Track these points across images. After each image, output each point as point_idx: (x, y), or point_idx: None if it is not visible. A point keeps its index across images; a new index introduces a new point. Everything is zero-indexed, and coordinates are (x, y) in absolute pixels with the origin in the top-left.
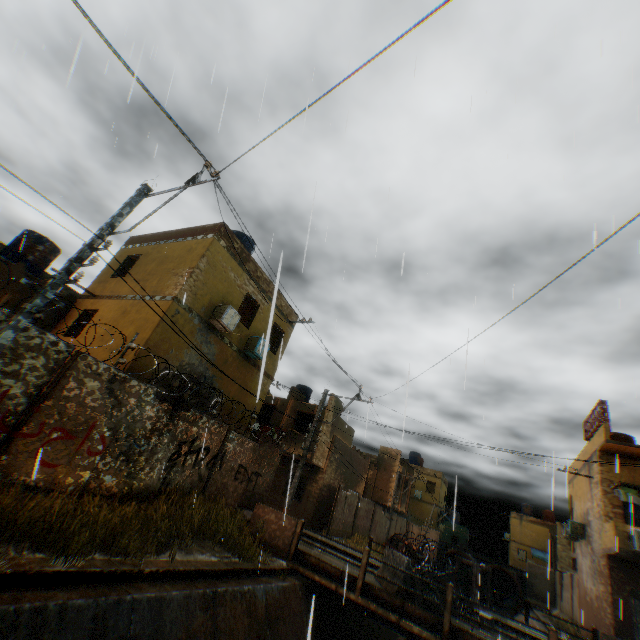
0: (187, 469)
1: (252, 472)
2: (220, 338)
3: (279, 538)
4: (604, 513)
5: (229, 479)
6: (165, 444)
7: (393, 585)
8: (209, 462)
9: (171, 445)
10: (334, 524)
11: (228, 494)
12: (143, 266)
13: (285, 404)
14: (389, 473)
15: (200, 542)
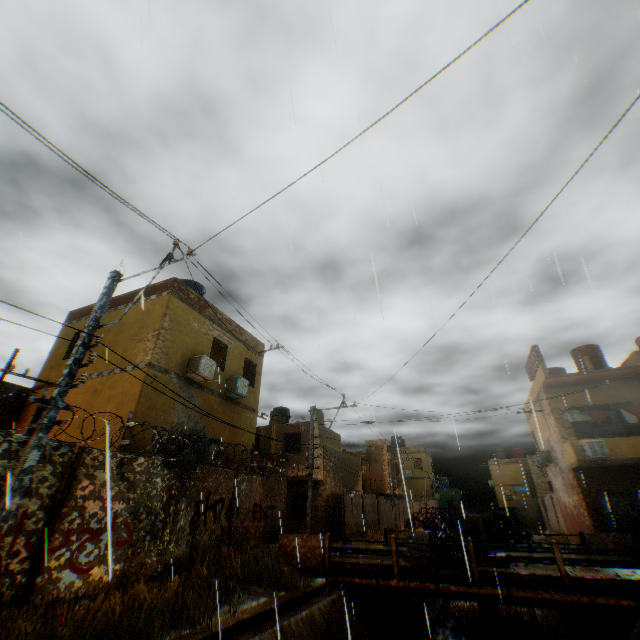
0: (209, 526)
1: (266, 507)
2: (201, 389)
3: (312, 558)
4: (561, 436)
5: (248, 521)
6: (183, 509)
7: (424, 559)
8: (226, 512)
9: (189, 508)
10: (348, 528)
11: (251, 536)
12: None
13: (269, 431)
14: (380, 463)
15: (245, 589)
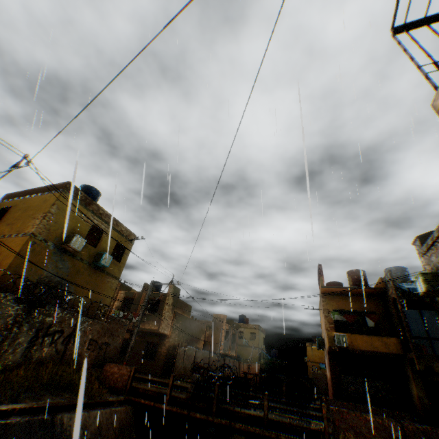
0: (46, 347)
1: (103, 343)
2: (73, 256)
3: (120, 382)
4: (326, 328)
5: (83, 349)
6: (26, 332)
7: (189, 393)
8: (65, 340)
9: (31, 332)
10: (176, 370)
11: (83, 360)
12: (13, 214)
13: (140, 295)
14: (220, 331)
15: (54, 392)
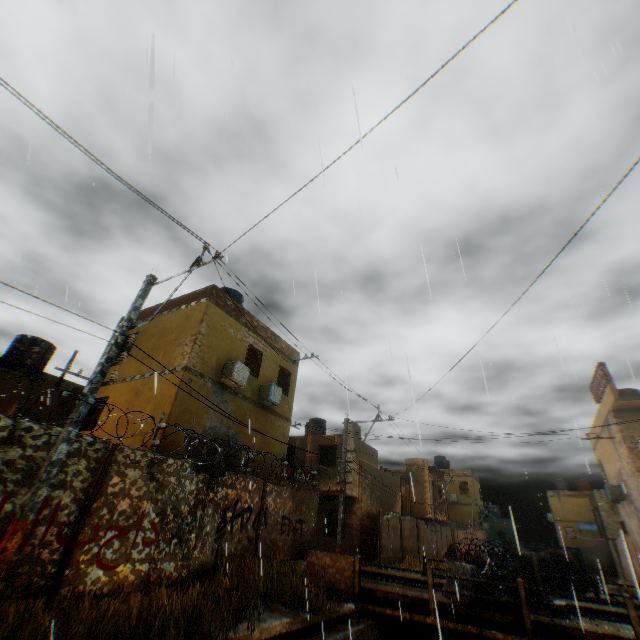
0: (235, 534)
1: (295, 520)
2: (234, 395)
3: (340, 580)
4: (635, 469)
5: (276, 533)
6: (210, 515)
7: (465, 597)
8: (254, 521)
9: (216, 514)
10: (384, 552)
11: (279, 549)
12: (143, 343)
13: (304, 442)
14: (421, 484)
15: (268, 606)
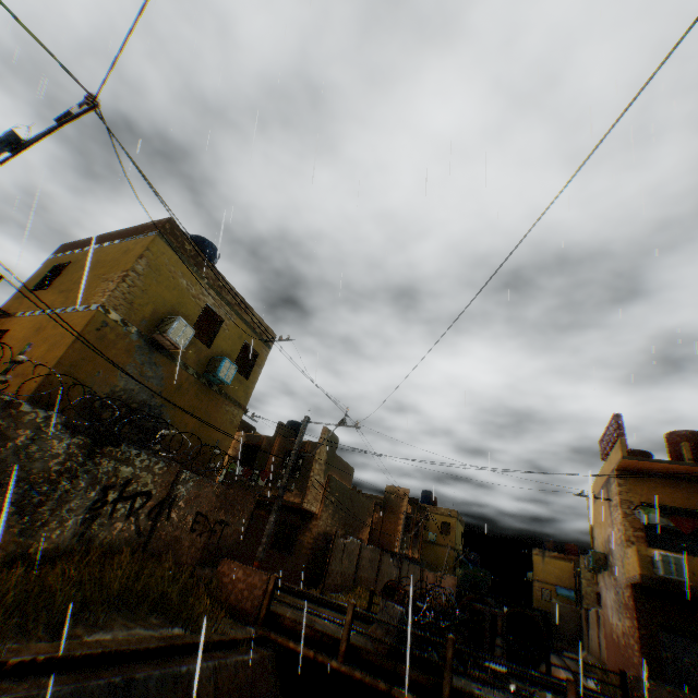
0: (119, 521)
1: (216, 521)
2: (170, 359)
3: (247, 599)
4: (626, 538)
5: (183, 531)
6: (82, 489)
7: (385, 644)
8: (153, 511)
9: (92, 490)
10: (330, 578)
11: (182, 550)
12: (71, 275)
13: (271, 442)
14: (397, 515)
15: (130, 614)
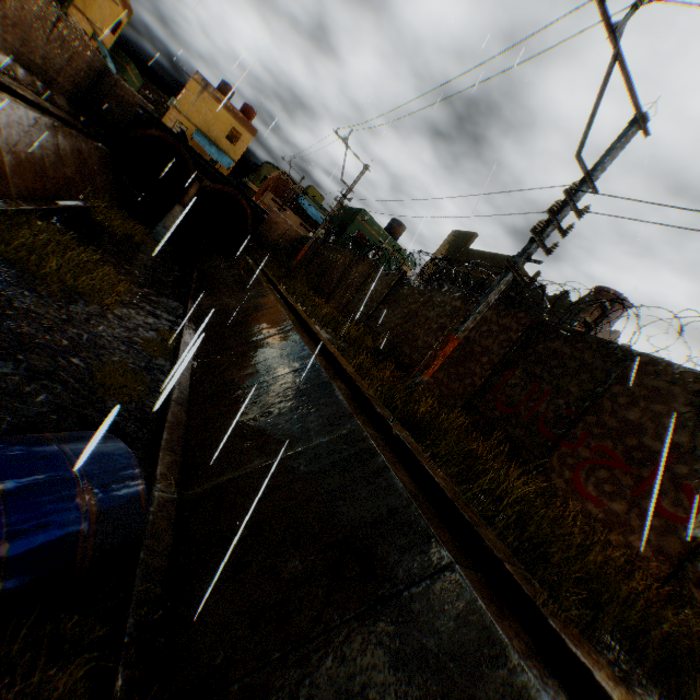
0: None
1: None
2: None
3: None
4: None
5: None
6: None
7: None
8: None
9: None
10: None
11: None
12: None
13: None
14: None
15: None
